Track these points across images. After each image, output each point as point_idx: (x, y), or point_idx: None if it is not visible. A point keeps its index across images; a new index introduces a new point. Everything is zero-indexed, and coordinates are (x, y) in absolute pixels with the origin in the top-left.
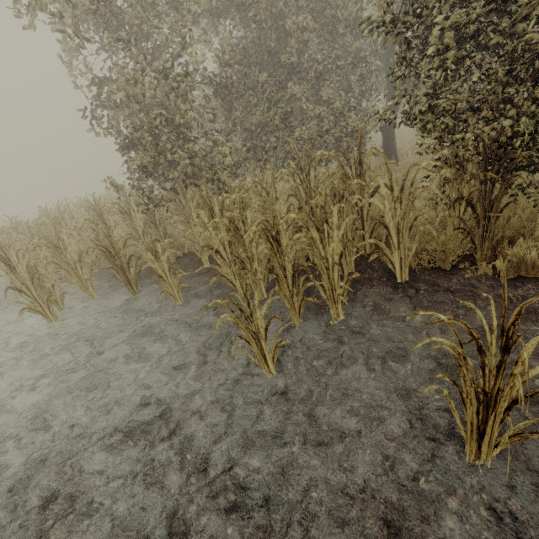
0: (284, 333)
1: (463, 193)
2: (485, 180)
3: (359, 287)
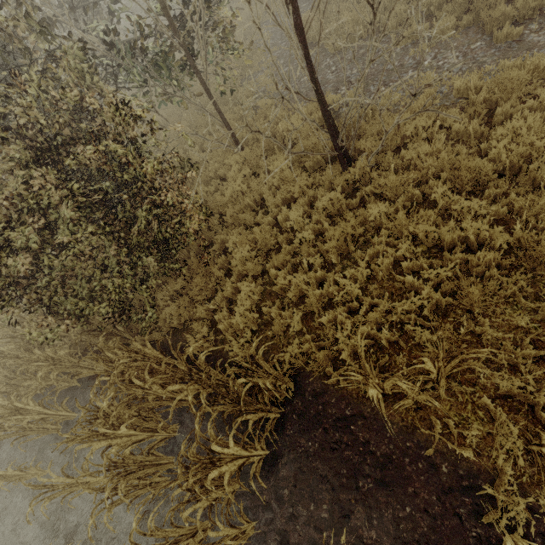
0: (54, 438)
1: (98, 324)
2: (92, 331)
3: (88, 383)
